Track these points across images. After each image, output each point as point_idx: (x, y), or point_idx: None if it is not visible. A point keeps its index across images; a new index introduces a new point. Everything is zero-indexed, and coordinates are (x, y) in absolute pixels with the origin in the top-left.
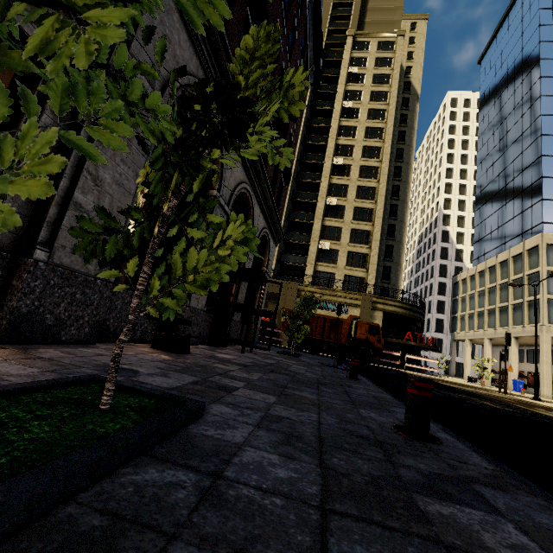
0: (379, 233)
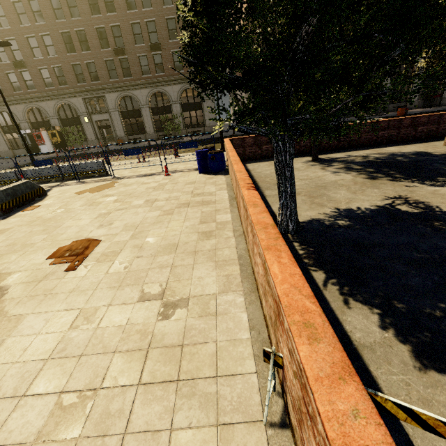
0: None
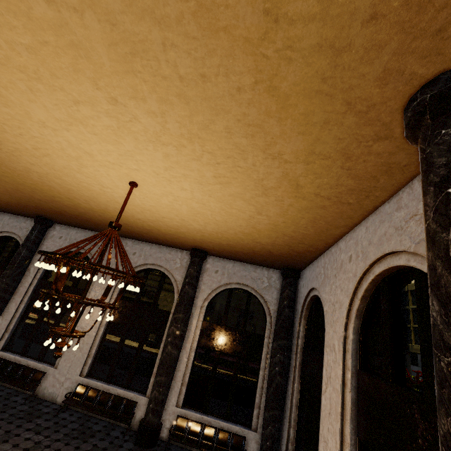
0: None
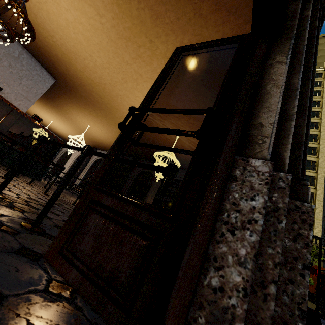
0: (322, 196)
